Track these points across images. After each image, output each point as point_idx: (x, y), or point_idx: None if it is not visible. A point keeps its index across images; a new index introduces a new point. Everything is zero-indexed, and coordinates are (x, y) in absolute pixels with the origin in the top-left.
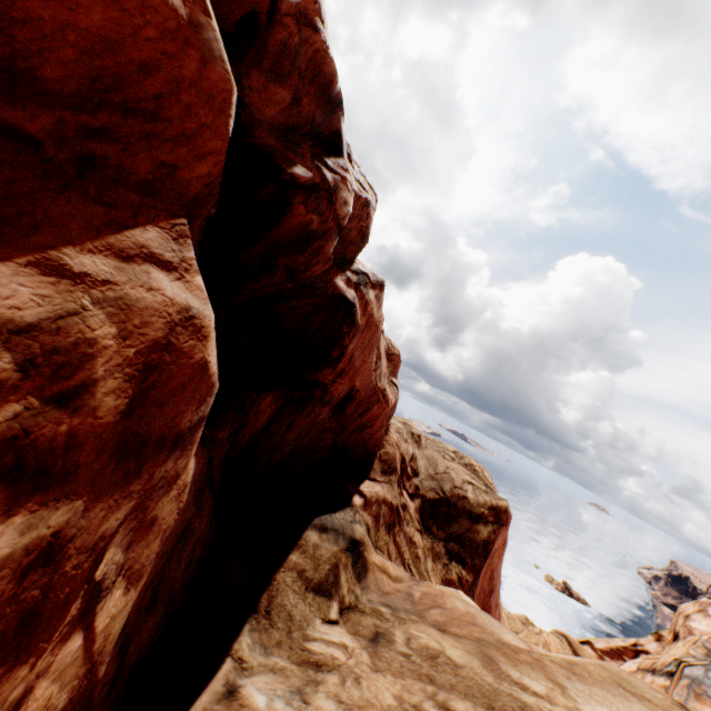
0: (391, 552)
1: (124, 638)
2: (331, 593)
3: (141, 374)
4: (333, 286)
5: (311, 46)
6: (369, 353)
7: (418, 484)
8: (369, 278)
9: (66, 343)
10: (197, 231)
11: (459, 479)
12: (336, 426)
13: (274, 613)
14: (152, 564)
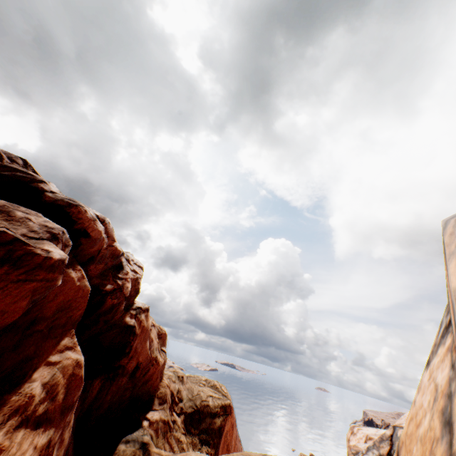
0: (166, 448)
1: None
2: None
3: (67, 385)
4: (125, 321)
5: (111, 250)
6: (145, 343)
7: (182, 406)
8: (142, 308)
9: (54, 383)
10: (75, 328)
11: (205, 395)
12: (131, 385)
13: None
14: None
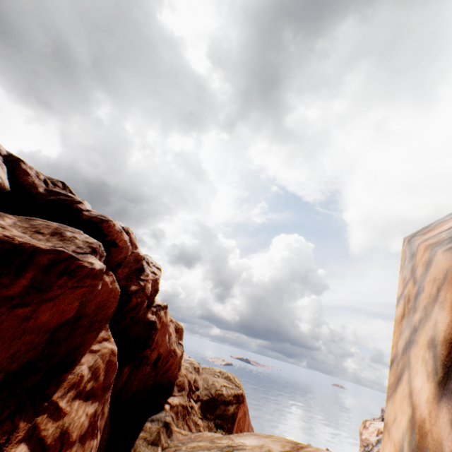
0: (185, 429)
1: None
2: (158, 444)
3: (106, 369)
4: (147, 317)
5: (135, 255)
6: (165, 336)
7: (199, 394)
8: (161, 305)
9: (97, 366)
10: (109, 323)
11: (219, 385)
12: (154, 373)
13: None
14: (102, 429)
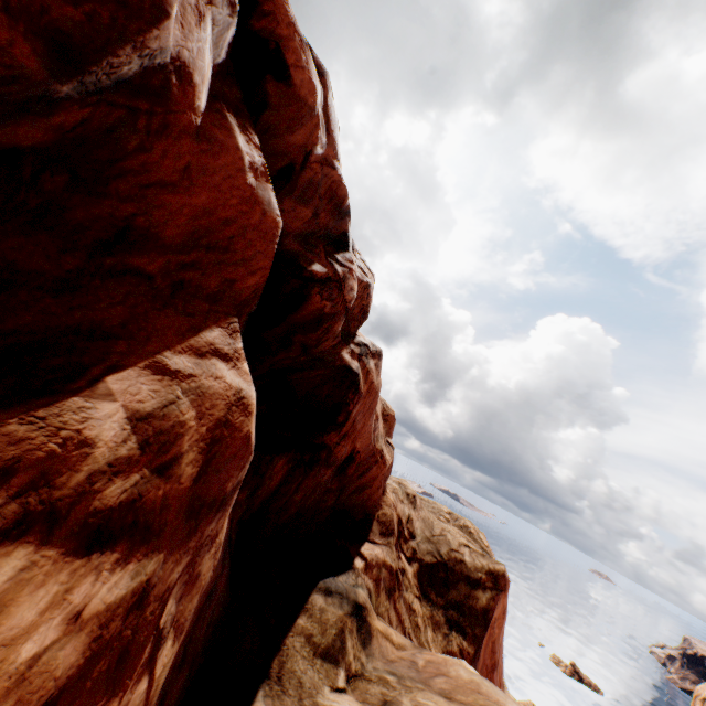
0: (392, 619)
1: (163, 693)
2: (338, 660)
3: (208, 447)
4: (340, 358)
5: (330, 178)
6: (369, 416)
7: (415, 547)
8: (369, 348)
9: (167, 426)
10: (241, 324)
11: (455, 541)
12: (337, 486)
13: (285, 679)
14: (190, 619)
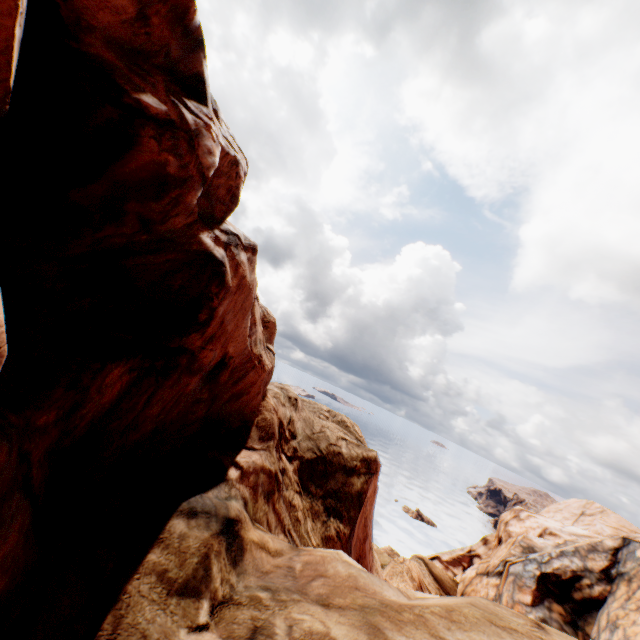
0: (271, 522)
1: None
2: (201, 591)
3: None
4: (199, 241)
5: None
6: (243, 318)
7: (296, 446)
8: (241, 240)
9: None
10: None
11: (334, 436)
12: (208, 396)
13: None
14: None
